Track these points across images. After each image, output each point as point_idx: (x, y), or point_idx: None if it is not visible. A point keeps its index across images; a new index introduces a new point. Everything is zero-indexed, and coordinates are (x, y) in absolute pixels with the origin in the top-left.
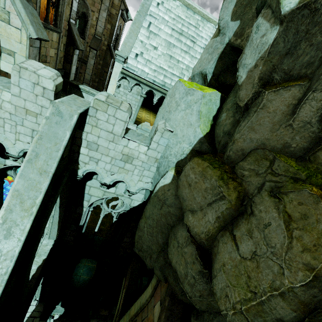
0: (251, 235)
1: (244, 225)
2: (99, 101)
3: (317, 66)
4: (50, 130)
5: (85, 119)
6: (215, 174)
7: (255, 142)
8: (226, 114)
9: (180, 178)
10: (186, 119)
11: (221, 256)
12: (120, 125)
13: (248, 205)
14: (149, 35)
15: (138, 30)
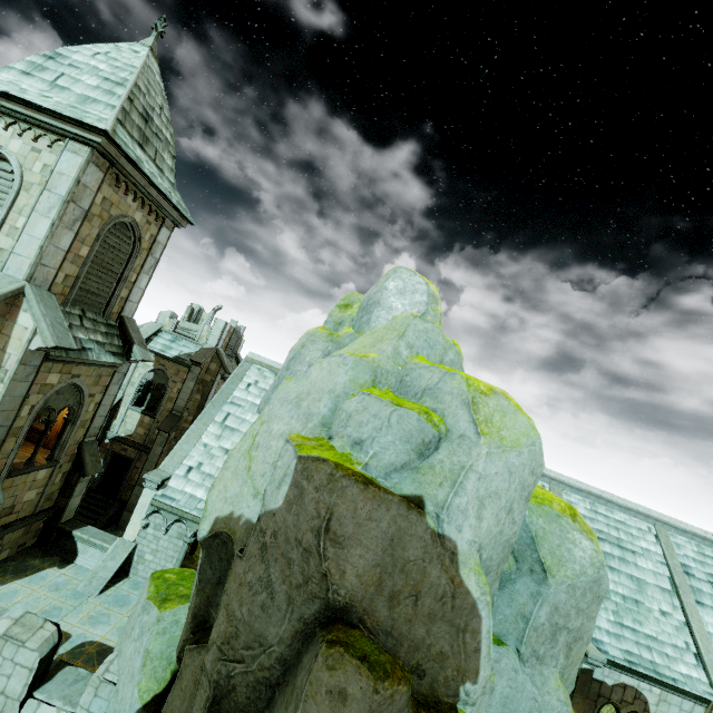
0: None
1: None
2: None
3: None
4: None
5: None
6: None
7: None
8: None
9: None
10: (133, 661)
11: None
12: (21, 676)
13: None
14: (221, 433)
15: (204, 428)
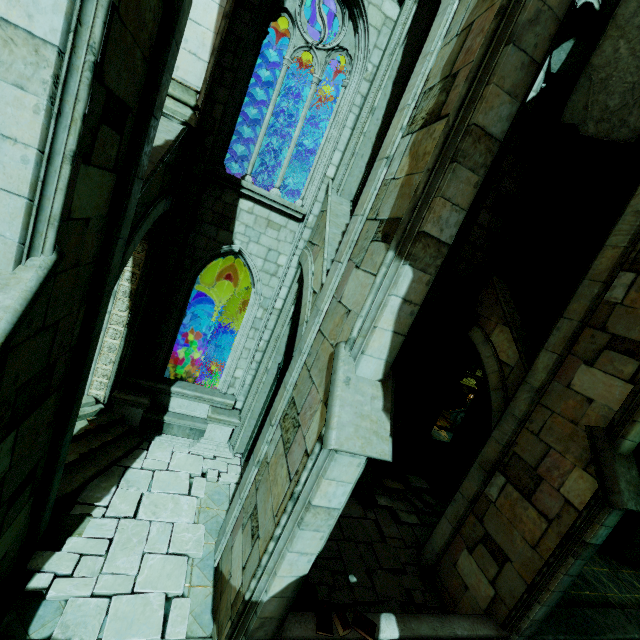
0: None
1: None
2: None
3: None
4: None
5: None
6: None
7: None
8: None
9: None
10: None
11: None
12: None
13: None
14: None
15: None
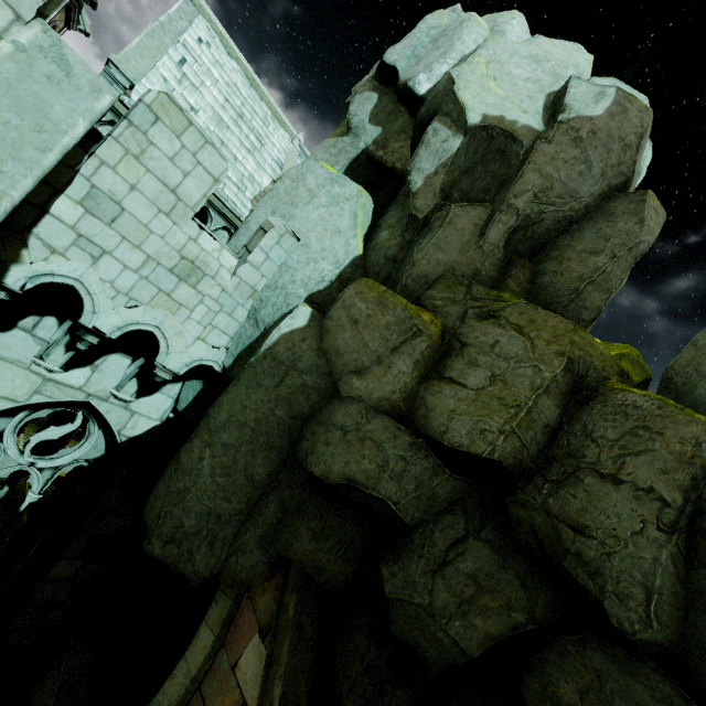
0: (476, 364)
1: (457, 362)
2: (172, 103)
3: (494, 193)
4: (24, 81)
5: (97, 130)
6: (399, 301)
7: (443, 265)
8: (390, 233)
9: (330, 315)
10: (331, 222)
11: (440, 408)
12: (201, 182)
13: (453, 341)
14: (181, 78)
15: (158, 53)
